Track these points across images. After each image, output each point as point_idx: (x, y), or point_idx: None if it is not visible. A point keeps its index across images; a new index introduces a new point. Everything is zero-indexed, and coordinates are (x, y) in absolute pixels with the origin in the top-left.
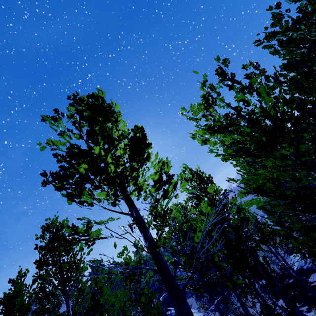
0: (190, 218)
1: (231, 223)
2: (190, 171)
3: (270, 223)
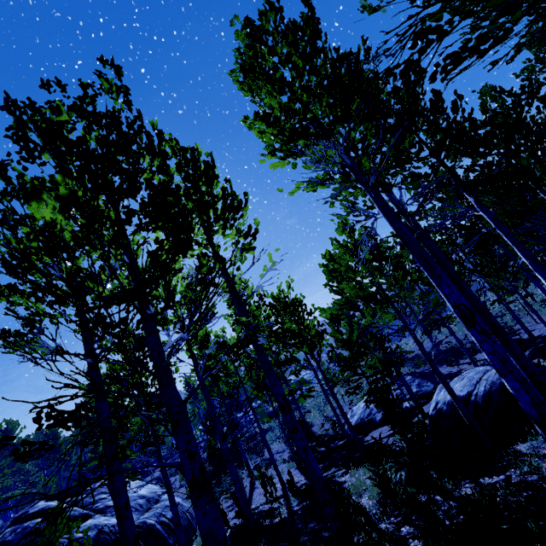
0: (173, 286)
1: (238, 282)
2: (173, 142)
3: (334, 346)
